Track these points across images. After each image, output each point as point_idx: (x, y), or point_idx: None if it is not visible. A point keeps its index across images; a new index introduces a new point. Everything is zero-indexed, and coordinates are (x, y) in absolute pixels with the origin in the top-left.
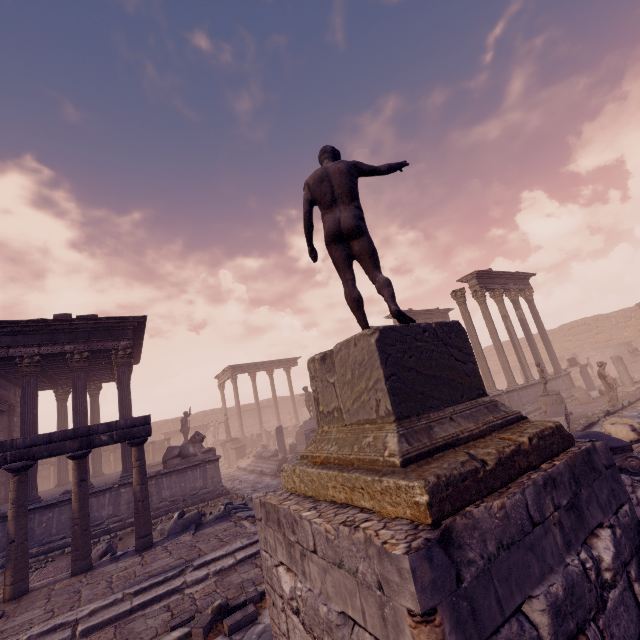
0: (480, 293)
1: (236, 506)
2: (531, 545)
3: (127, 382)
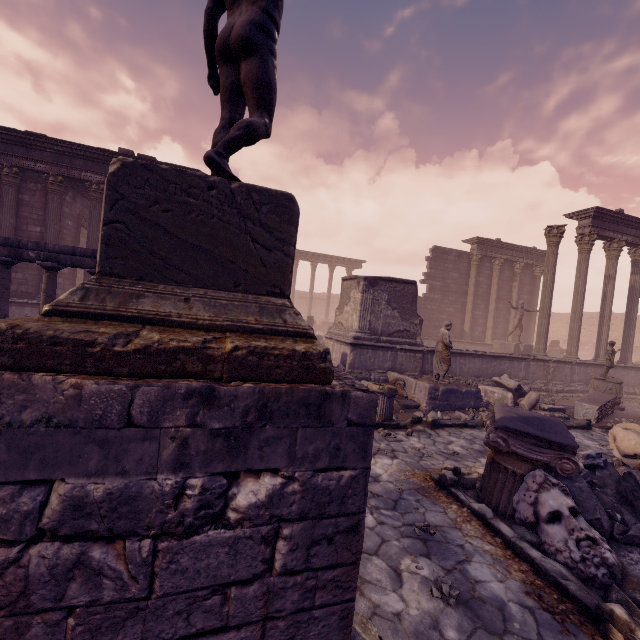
0: (587, 238)
1: None
2: (108, 440)
3: None
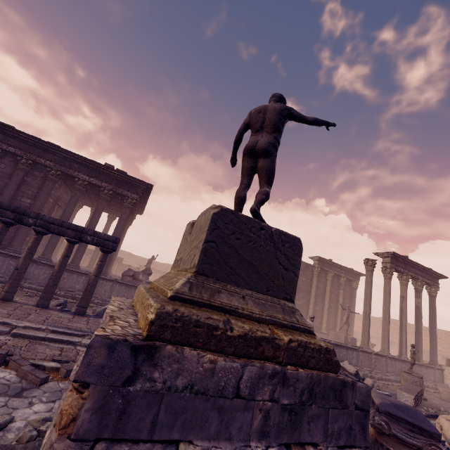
0: (389, 270)
1: None
2: (223, 408)
3: (125, 219)
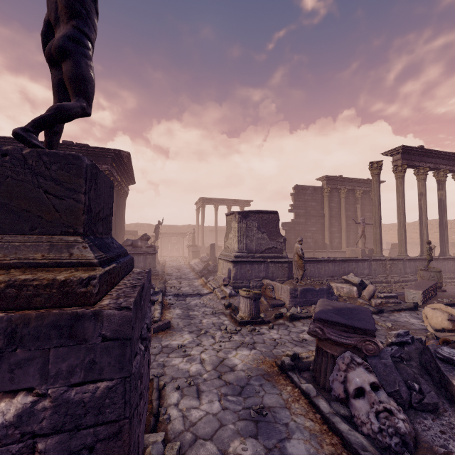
0: (400, 168)
1: None
2: None
3: None
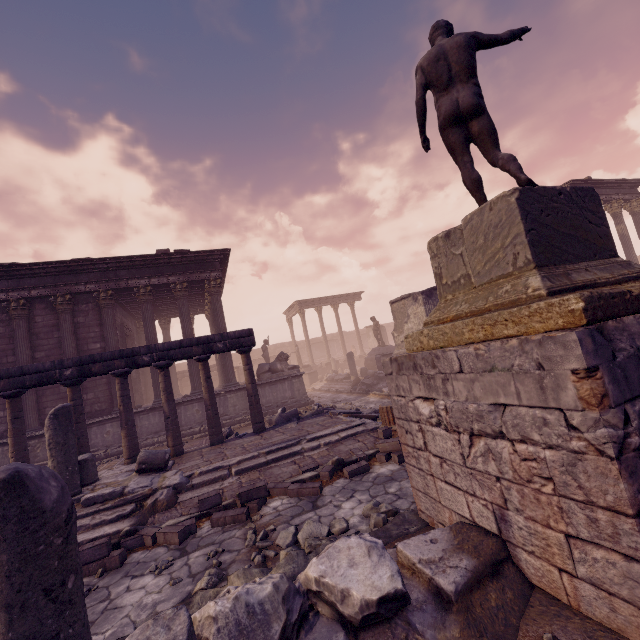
0: None
1: (326, 408)
2: None
3: (221, 308)
